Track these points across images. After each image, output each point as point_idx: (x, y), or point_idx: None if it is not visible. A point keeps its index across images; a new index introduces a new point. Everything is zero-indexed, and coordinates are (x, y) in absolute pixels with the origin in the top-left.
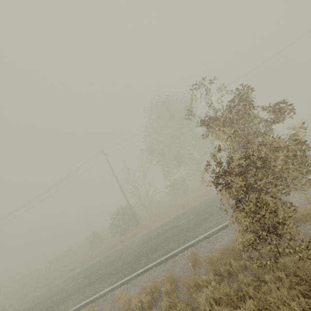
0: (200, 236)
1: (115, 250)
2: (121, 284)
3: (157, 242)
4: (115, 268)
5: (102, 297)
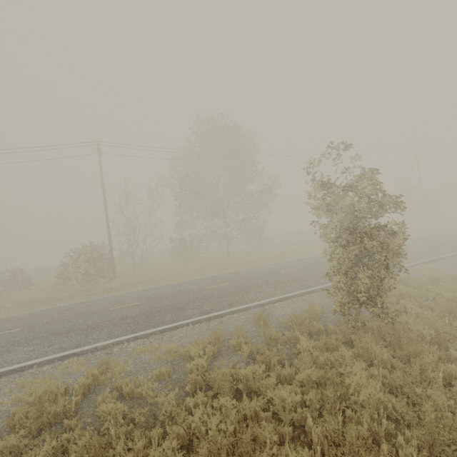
0: (253, 303)
1: (81, 301)
2: (136, 337)
3: (179, 300)
4: (108, 321)
5: (99, 350)
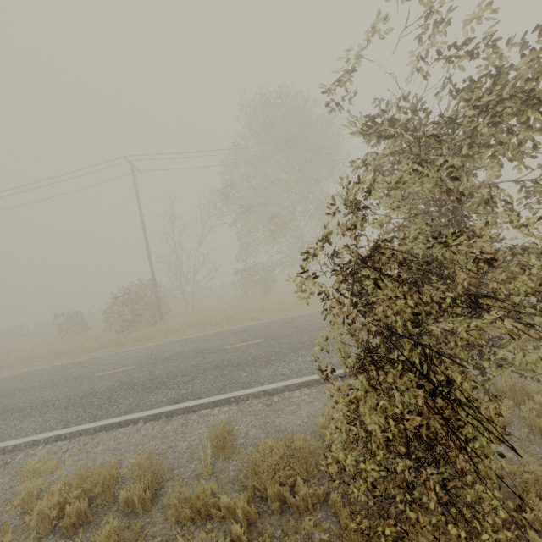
0: (257, 387)
1: (96, 356)
2: (59, 437)
3: (173, 369)
4: (68, 397)
5: (6, 453)
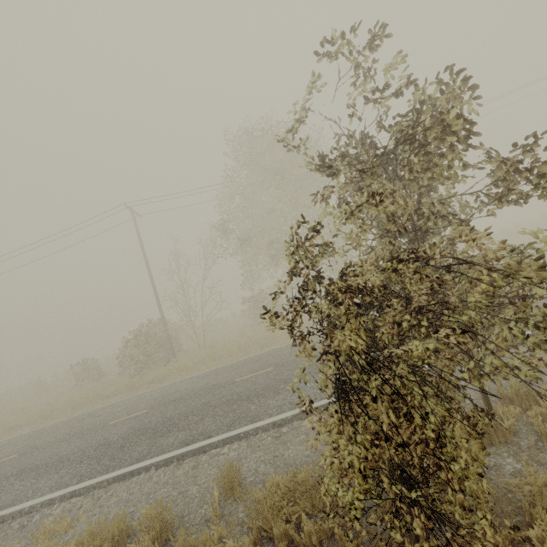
0: (266, 420)
1: (111, 403)
2: (74, 493)
3: (184, 409)
4: (82, 450)
5: (23, 515)
